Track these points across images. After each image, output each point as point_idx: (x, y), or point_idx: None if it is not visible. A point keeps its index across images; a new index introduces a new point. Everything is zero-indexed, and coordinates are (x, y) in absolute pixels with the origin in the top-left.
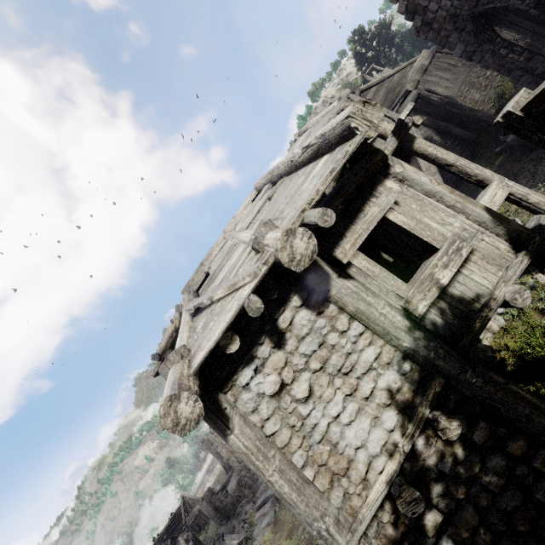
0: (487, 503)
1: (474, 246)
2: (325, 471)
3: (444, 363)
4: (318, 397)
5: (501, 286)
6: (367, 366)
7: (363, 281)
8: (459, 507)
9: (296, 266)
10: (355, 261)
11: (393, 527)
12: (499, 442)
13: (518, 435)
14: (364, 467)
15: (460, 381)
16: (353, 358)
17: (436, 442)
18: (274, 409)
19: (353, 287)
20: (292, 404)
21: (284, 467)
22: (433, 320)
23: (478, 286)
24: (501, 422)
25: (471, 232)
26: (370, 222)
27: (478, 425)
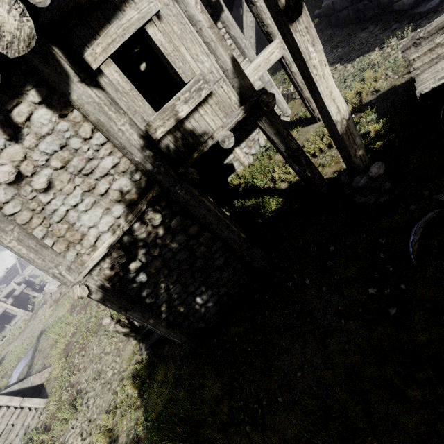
0: (170, 257)
1: (214, 91)
2: (63, 240)
3: (163, 177)
4: (58, 190)
5: (220, 130)
6: (105, 172)
7: (113, 95)
8: (153, 259)
9: (6, 49)
10: (107, 71)
11: (110, 270)
12: (186, 228)
13: (196, 225)
14: (94, 239)
15: (170, 191)
16: (94, 163)
17: (147, 226)
18: (13, 195)
19: (96, 97)
20: (32, 193)
21: (23, 237)
22: (167, 145)
23: (207, 126)
24: (190, 217)
25: (216, 77)
26: (127, 29)
27: (176, 218)
